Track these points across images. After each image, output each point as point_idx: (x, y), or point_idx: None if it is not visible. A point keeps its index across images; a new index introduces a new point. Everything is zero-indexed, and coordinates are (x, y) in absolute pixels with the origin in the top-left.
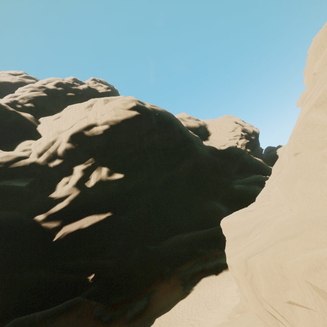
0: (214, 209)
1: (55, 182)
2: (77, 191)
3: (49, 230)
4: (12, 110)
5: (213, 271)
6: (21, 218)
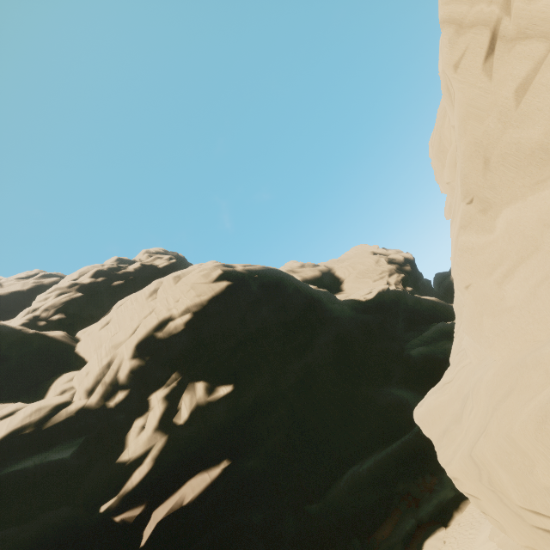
0: (394, 402)
1: (122, 432)
2: (163, 438)
3: (129, 527)
4: (33, 332)
5: (437, 520)
6: (77, 518)
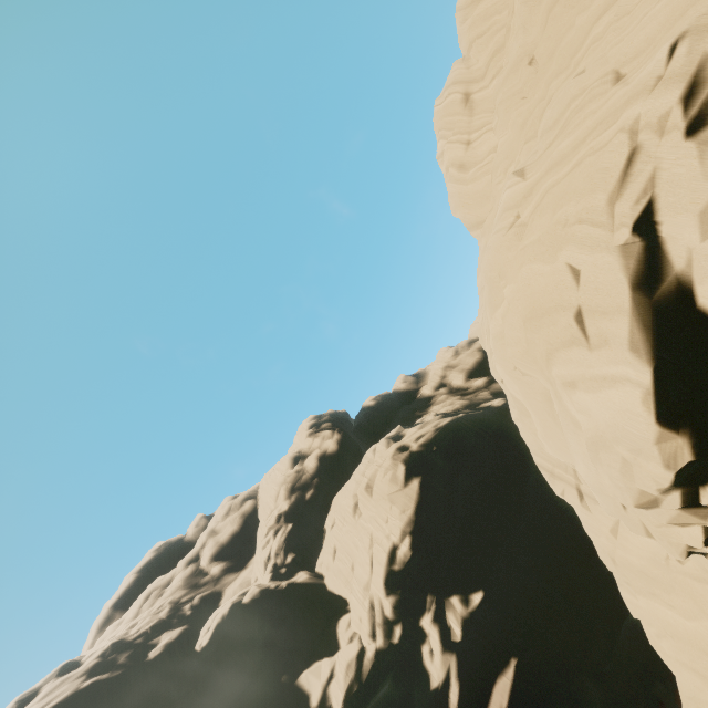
0: None
1: (417, 658)
2: (452, 657)
3: None
4: (286, 585)
5: None
6: None
